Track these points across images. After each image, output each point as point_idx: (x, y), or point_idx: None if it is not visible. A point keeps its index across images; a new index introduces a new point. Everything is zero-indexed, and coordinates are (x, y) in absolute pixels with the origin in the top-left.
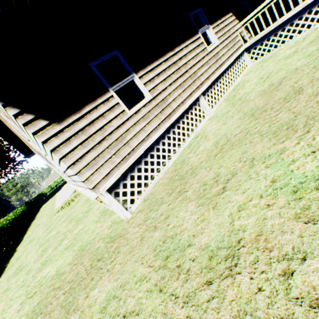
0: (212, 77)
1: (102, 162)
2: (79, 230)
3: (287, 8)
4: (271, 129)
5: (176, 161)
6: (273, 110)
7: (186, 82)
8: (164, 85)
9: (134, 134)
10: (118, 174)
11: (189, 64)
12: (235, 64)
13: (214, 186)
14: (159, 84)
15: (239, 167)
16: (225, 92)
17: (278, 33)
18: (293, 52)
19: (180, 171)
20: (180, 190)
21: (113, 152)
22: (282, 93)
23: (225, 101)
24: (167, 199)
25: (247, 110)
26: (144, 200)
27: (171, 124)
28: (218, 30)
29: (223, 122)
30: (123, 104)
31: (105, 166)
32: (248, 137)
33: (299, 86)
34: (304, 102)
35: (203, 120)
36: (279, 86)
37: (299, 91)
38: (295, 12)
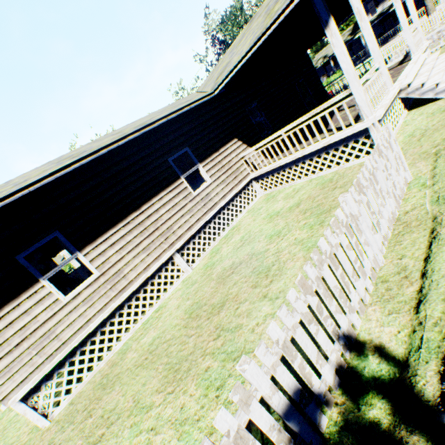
0: (196, 225)
1: (19, 367)
2: (15, 414)
3: (316, 121)
4: (174, 360)
5: (125, 344)
6: (197, 323)
7: (155, 243)
8: (120, 254)
9: (69, 323)
10: (37, 379)
11: (161, 219)
12: (236, 198)
13: (103, 425)
14: (113, 255)
15: (127, 408)
16: (217, 238)
17: (280, 172)
18: (278, 212)
19: (113, 370)
20: (92, 409)
21: (36, 352)
22: (219, 296)
23: (210, 254)
24: (78, 418)
25: (197, 298)
26: (71, 401)
27: (127, 297)
28: (212, 165)
29: (180, 303)
30: (58, 290)
31: (23, 371)
32: (163, 358)
33: (229, 296)
34: (207, 334)
35: (178, 280)
36: (229, 277)
37: (222, 306)
38: (289, 160)
